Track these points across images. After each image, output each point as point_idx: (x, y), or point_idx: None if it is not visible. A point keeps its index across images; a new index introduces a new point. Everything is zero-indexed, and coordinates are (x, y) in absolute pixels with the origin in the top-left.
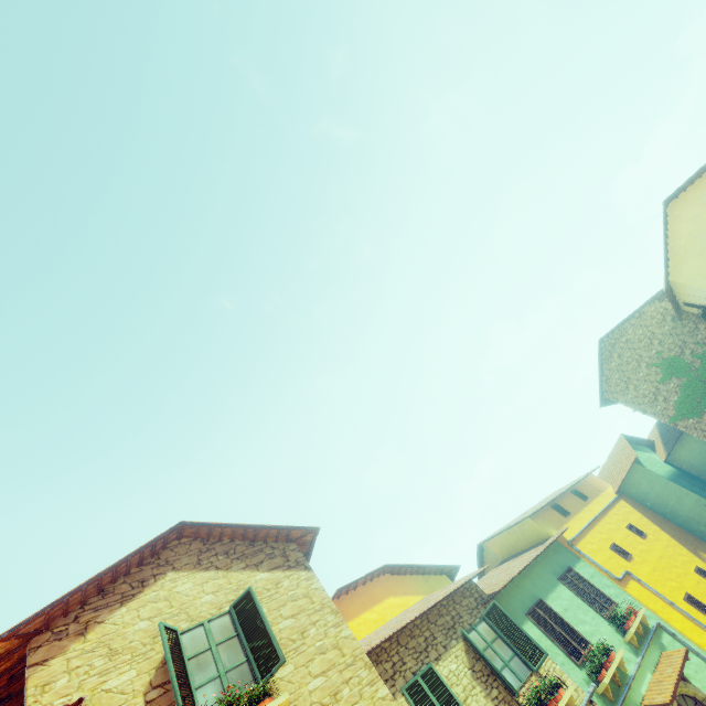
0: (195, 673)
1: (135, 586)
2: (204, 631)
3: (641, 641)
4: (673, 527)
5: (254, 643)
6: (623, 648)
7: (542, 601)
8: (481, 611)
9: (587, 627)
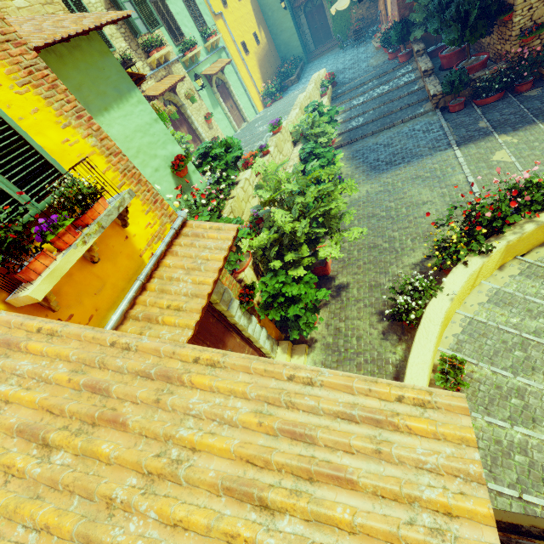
0: None
1: None
2: None
3: (212, 50)
4: (257, 5)
5: None
6: (202, 49)
7: (163, 0)
8: None
9: (187, 30)
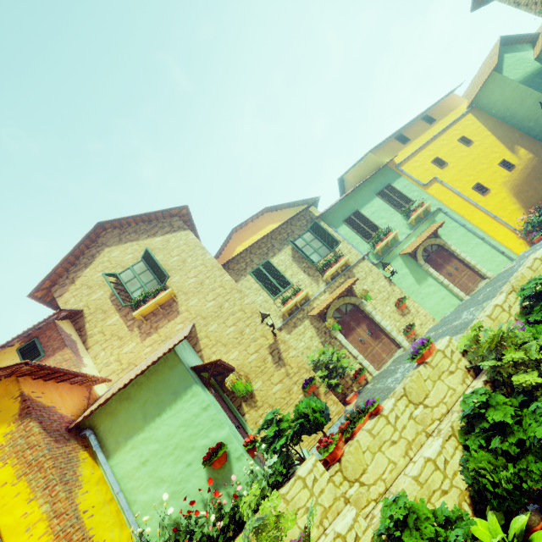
0: (131, 287)
1: (89, 259)
2: (131, 271)
3: (419, 221)
4: (505, 129)
5: (155, 272)
6: (404, 227)
7: (358, 211)
8: (308, 227)
9: (384, 220)
